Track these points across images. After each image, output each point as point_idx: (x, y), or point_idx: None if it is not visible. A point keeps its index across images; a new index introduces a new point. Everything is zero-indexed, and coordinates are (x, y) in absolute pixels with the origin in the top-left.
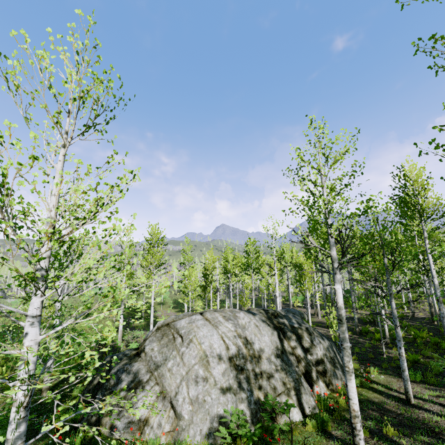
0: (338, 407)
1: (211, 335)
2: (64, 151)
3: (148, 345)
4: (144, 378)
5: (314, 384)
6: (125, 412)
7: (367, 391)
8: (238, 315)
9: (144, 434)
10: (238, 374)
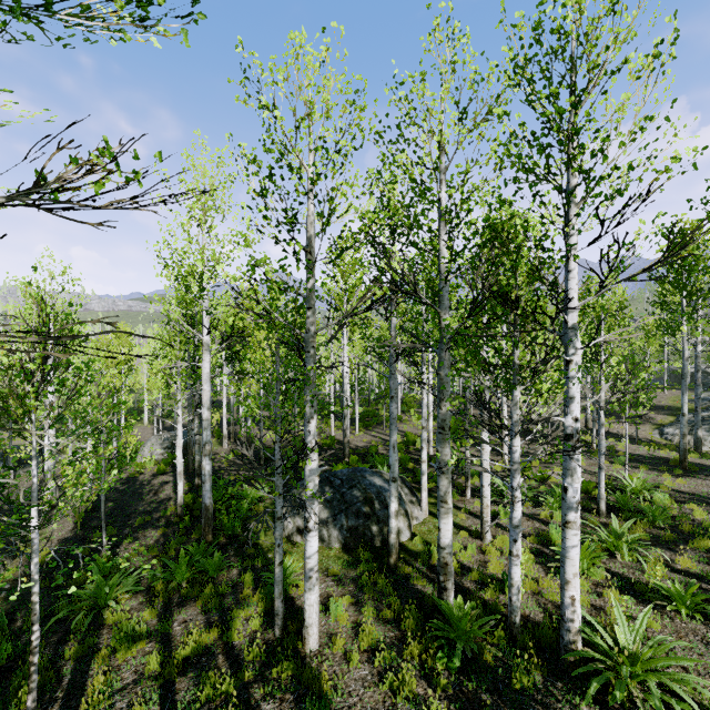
0: None
1: None
2: None
3: None
4: None
5: None
6: None
7: None
8: None
9: None
10: None
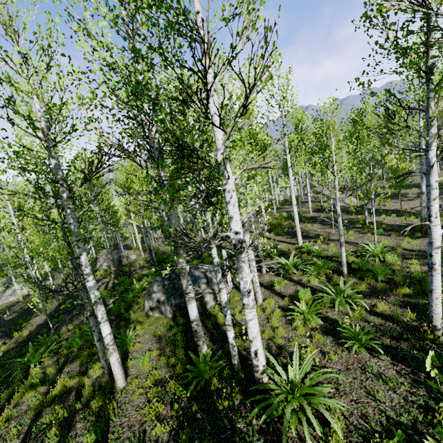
0: None
1: None
2: None
3: None
4: None
5: None
6: None
7: None
8: None
9: None
10: None
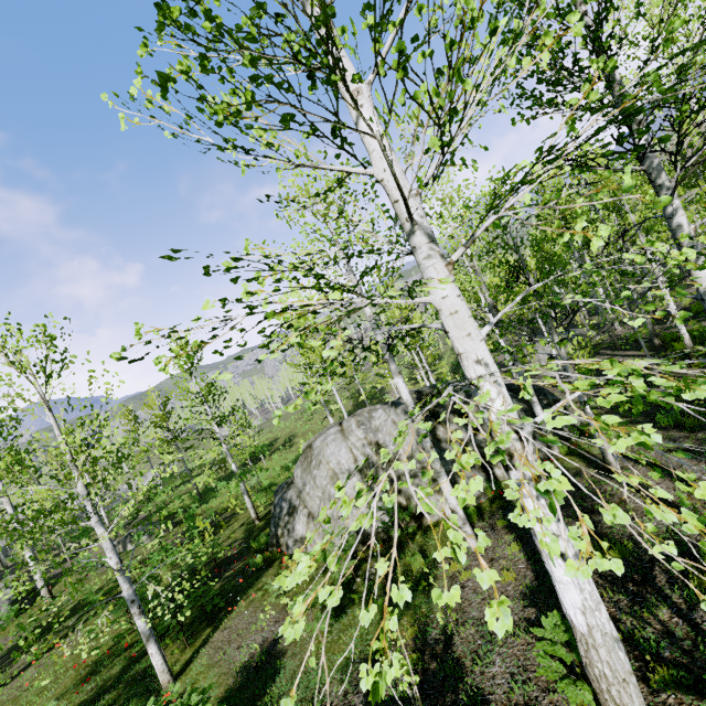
0: (501, 493)
1: (339, 451)
2: (47, 409)
3: (295, 472)
4: (296, 504)
5: (493, 467)
6: (291, 533)
7: (573, 459)
8: (374, 415)
9: (308, 549)
10: (371, 484)
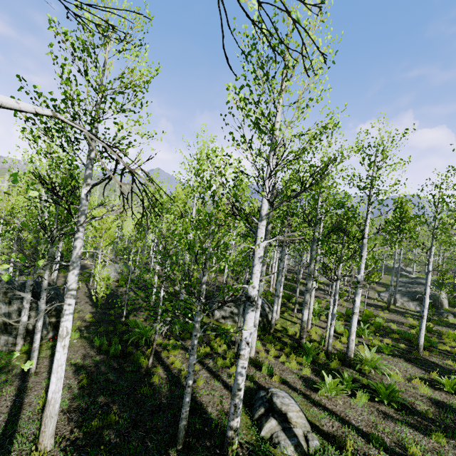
0: None
1: None
2: None
3: None
4: None
5: None
6: None
7: (24, 357)
8: None
9: None
10: None
